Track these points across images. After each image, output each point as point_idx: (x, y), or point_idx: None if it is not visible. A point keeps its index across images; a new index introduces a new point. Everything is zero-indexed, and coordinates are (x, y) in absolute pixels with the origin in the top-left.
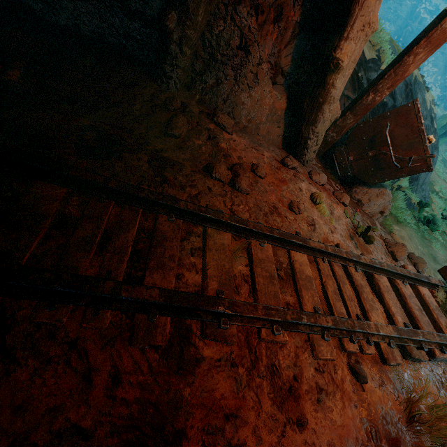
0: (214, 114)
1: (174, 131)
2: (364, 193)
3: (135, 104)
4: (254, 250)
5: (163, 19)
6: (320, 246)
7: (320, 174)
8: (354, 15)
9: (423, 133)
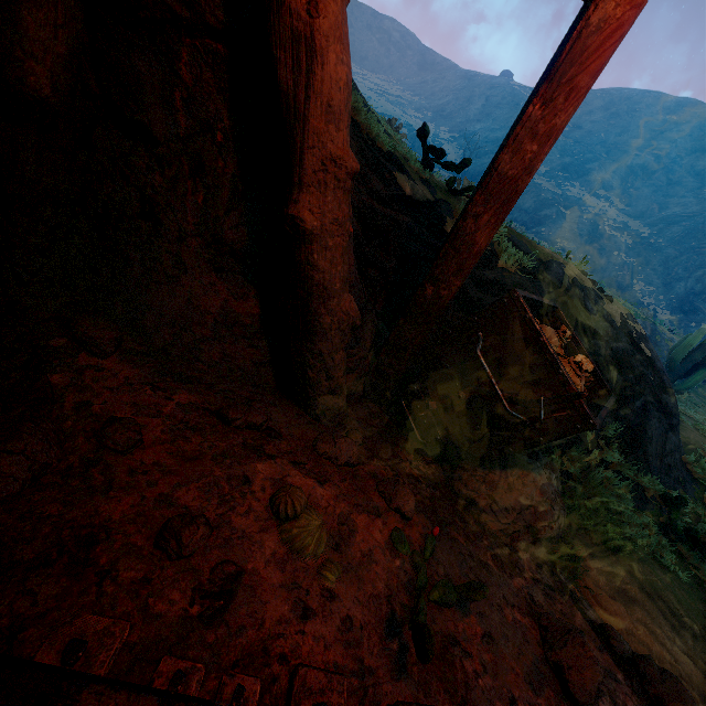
0: (71, 319)
1: None
2: (480, 480)
3: None
4: None
5: None
6: None
7: (336, 439)
8: (297, 148)
9: (548, 350)
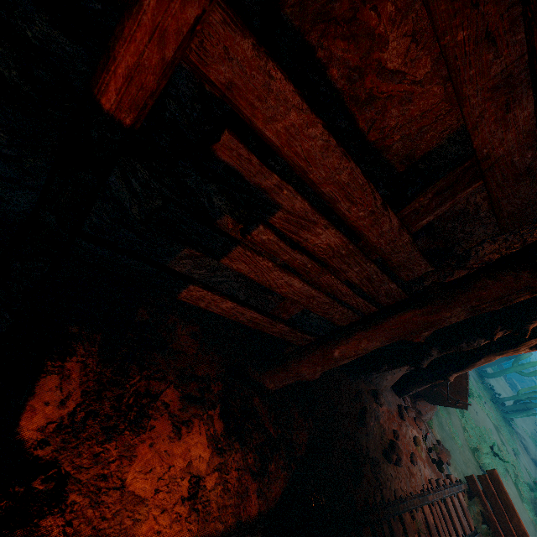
0: (377, 397)
1: (368, 427)
2: (424, 406)
3: (343, 403)
4: (416, 518)
5: (380, 369)
6: (433, 497)
7: (412, 412)
8: (465, 370)
9: (467, 390)
